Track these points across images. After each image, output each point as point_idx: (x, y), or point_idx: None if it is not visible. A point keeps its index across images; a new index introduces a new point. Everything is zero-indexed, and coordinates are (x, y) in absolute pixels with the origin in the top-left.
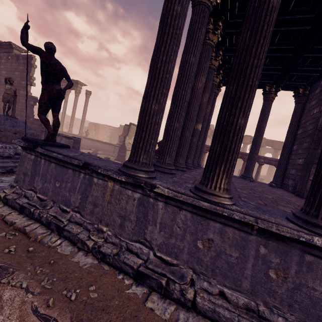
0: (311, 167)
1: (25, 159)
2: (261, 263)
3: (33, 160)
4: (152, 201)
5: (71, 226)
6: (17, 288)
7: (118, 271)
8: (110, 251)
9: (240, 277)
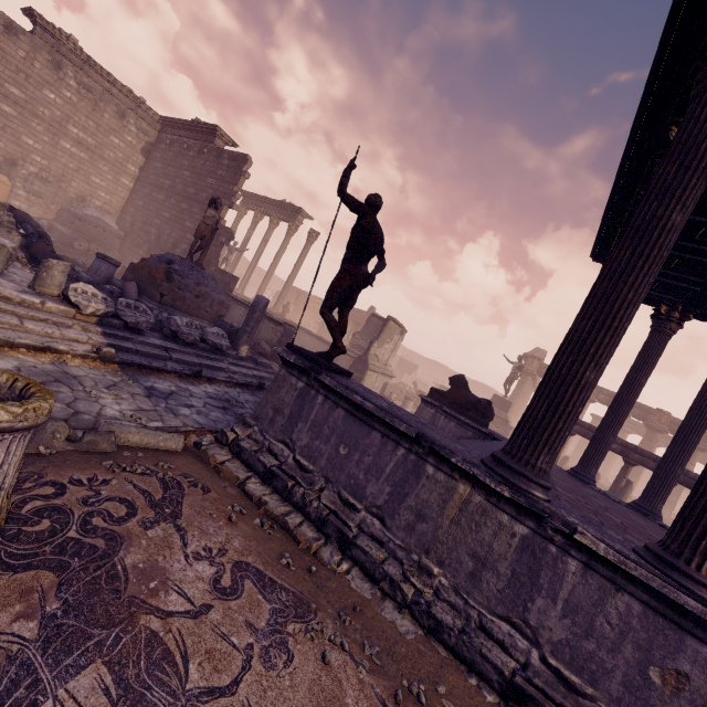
0: None
1: (285, 383)
2: None
3: (301, 390)
4: (554, 551)
5: (366, 540)
6: (338, 648)
7: (466, 668)
8: (451, 621)
9: None
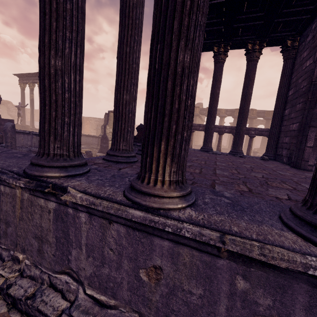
0: (307, 132)
1: None
2: (241, 306)
3: None
4: (72, 212)
5: None
6: None
7: None
8: (22, 293)
9: None
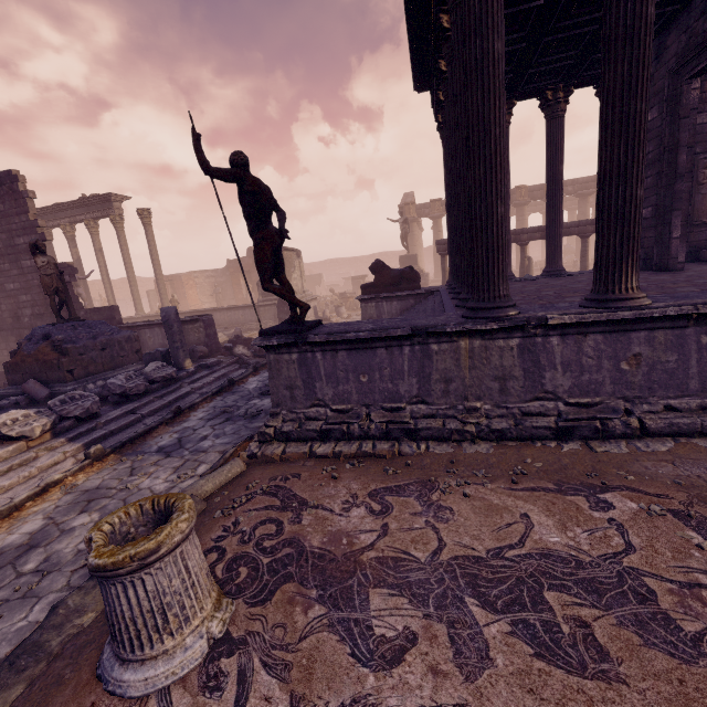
0: (670, 218)
1: (280, 364)
2: (706, 354)
3: (298, 360)
4: (540, 341)
5: (423, 422)
6: (465, 486)
7: (530, 441)
8: (507, 425)
9: (685, 381)
